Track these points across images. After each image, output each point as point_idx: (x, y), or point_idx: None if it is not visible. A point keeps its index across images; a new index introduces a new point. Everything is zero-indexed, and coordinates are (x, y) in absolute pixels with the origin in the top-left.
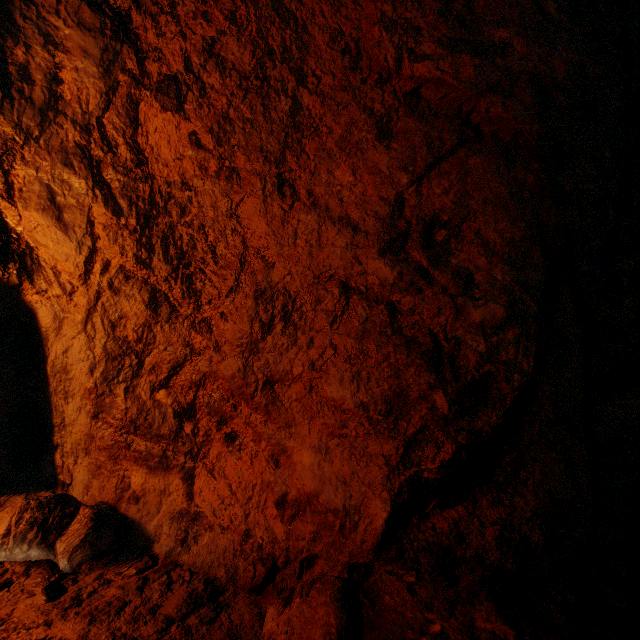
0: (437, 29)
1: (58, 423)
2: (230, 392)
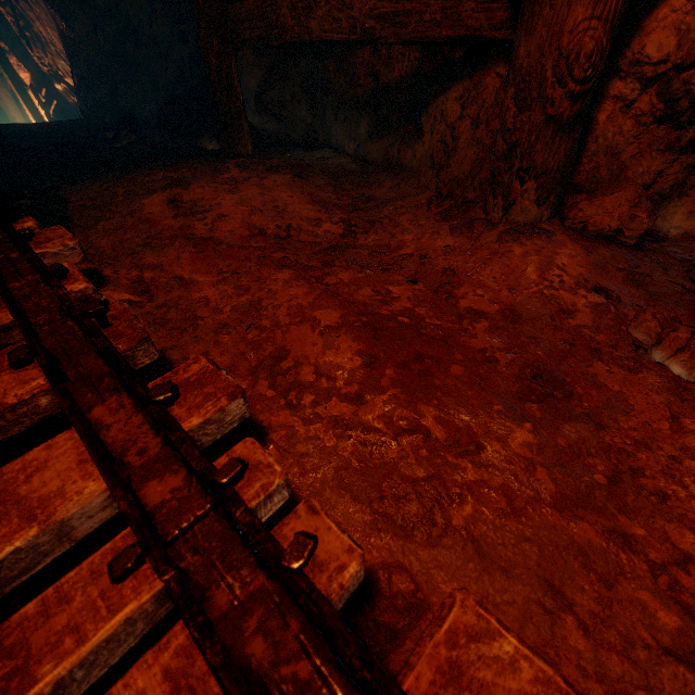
0: None
1: None
2: None
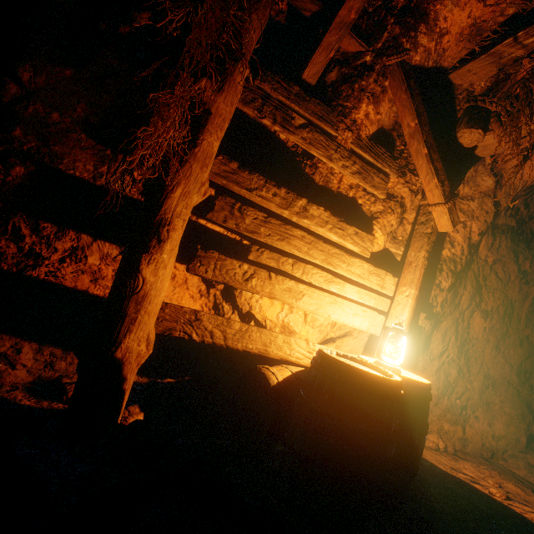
0: (533, 321)
1: None
2: (476, 404)
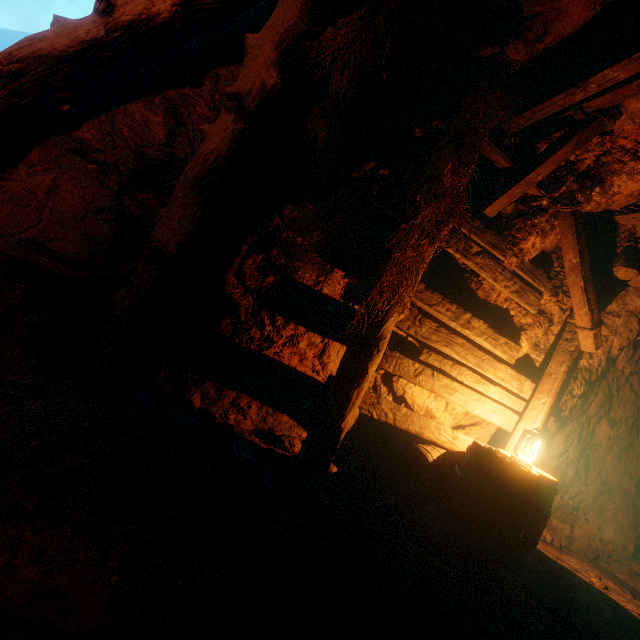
0: None
1: None
2: (588, 506)
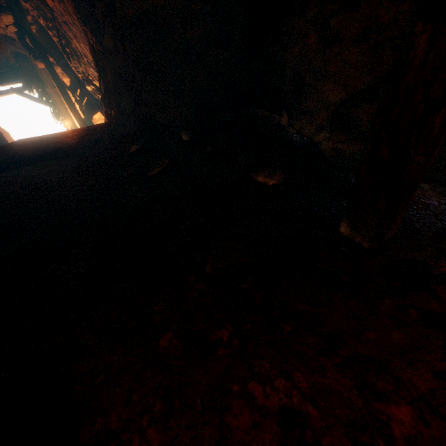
0: None
1: None
2: None
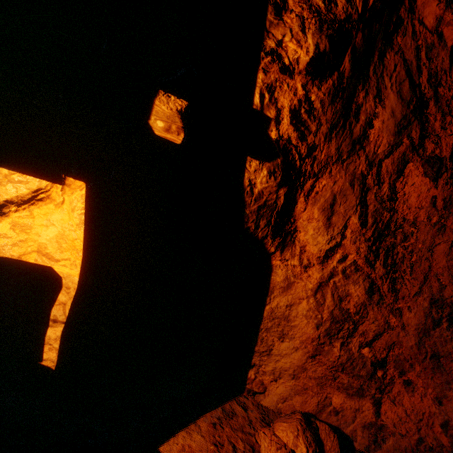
0: None
1: (260, 350)
2: (409, 356)
